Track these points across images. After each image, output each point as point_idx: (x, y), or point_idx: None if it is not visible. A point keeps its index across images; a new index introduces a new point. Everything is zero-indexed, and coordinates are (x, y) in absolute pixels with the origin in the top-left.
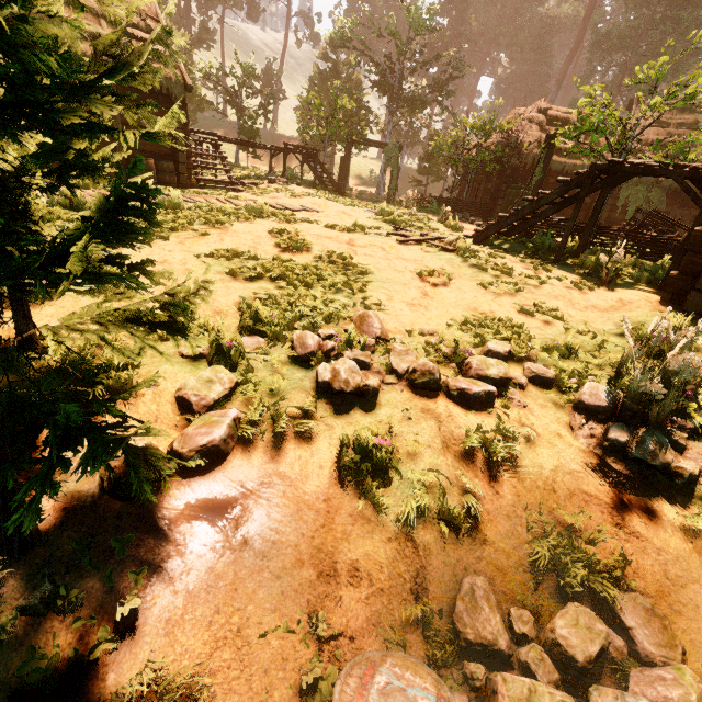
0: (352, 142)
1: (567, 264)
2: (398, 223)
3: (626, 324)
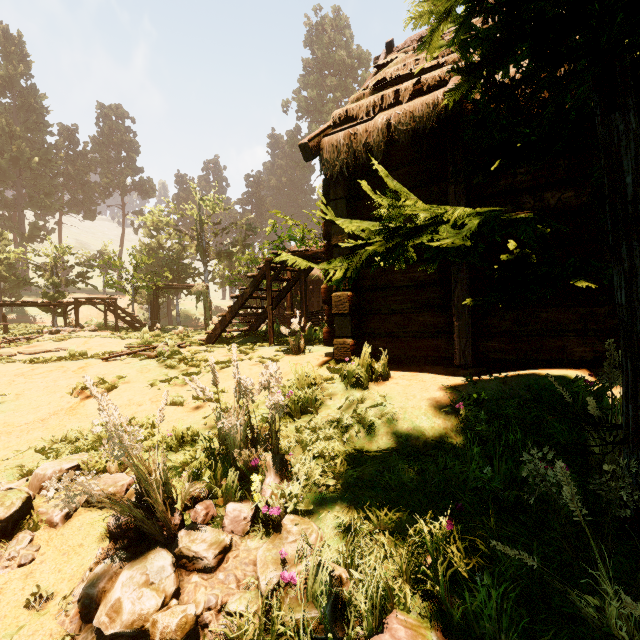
0: (159, 288)
1: (283, 344)
2: (150, 343)
3: (196, 389)
